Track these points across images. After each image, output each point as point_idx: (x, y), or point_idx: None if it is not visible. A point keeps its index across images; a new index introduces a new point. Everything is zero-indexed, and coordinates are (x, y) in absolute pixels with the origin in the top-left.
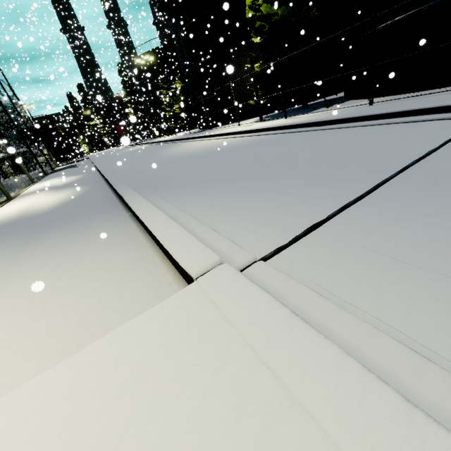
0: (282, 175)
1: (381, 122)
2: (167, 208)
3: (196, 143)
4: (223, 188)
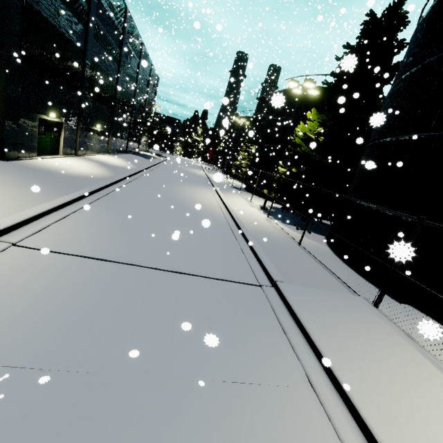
0: (130, 234)
1: (245, 252)
2: (68, 210)
3: (206, 193)
4: (106, 220)
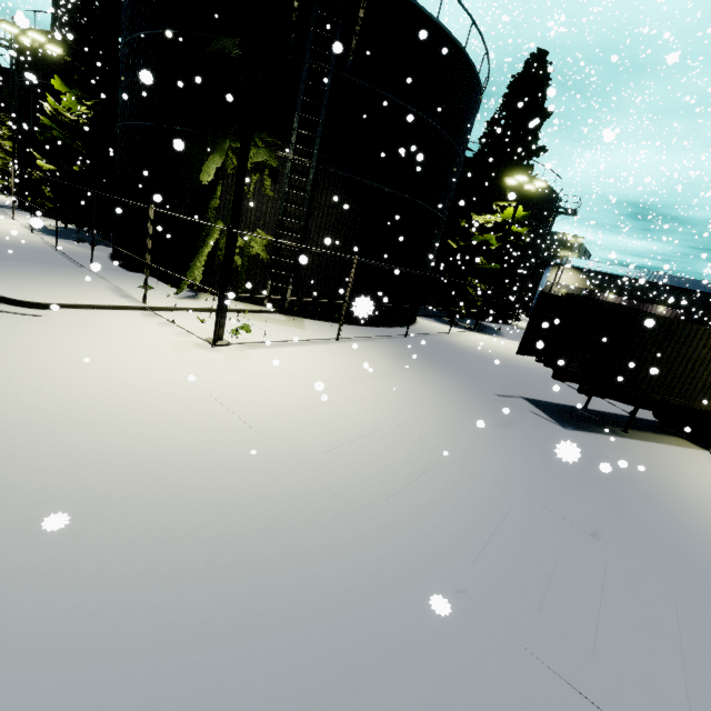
0: None
1: None
2: None
3: None
4: None
